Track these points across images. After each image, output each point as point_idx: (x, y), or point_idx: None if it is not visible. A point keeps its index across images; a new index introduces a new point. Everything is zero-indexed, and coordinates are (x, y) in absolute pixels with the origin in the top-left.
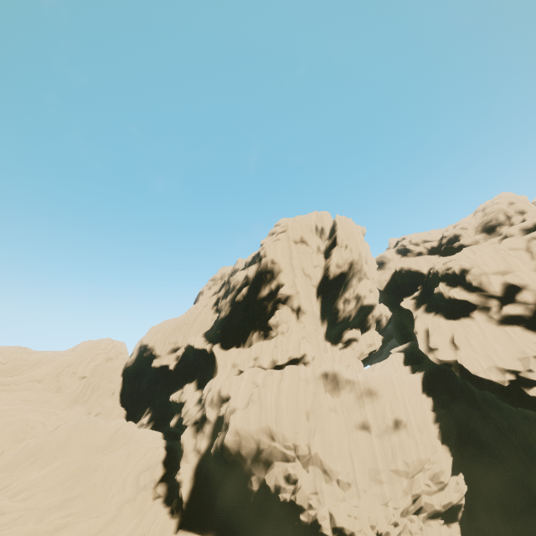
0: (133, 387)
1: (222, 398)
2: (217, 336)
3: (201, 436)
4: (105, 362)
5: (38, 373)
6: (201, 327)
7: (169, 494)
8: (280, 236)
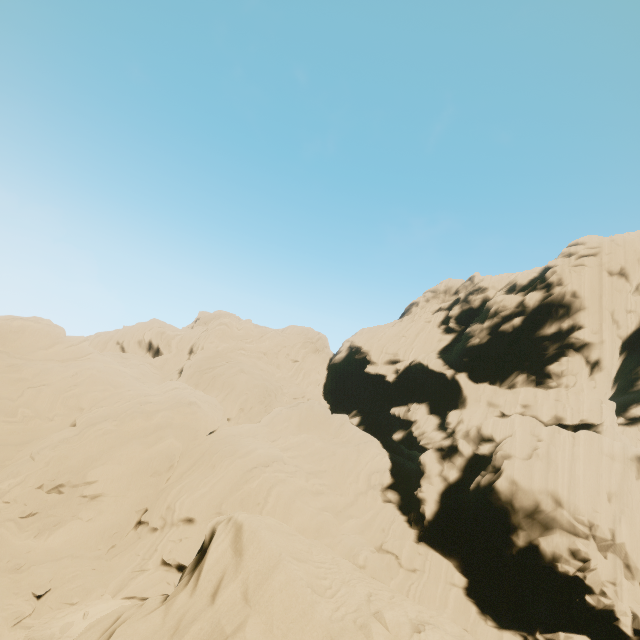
0: (337, 384)
1: (481, 436)
2: (462, 363)
3: (449, 465)
4: (313, 352)
5: (263, 346)
6: (425, 345)
7: (403, 504)
8: (588, 261)
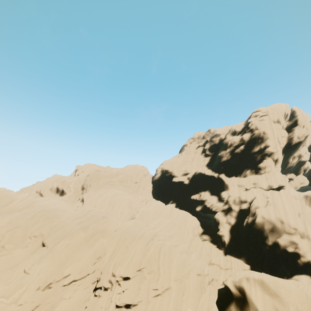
0: (159, 190)
1: (241, 201)
2: (220, 170)
3: (230, 217)
4: (143, 176)
5: (119, 178)
6: (198, 163)
7: (212, 240)
8: (265, 118)
